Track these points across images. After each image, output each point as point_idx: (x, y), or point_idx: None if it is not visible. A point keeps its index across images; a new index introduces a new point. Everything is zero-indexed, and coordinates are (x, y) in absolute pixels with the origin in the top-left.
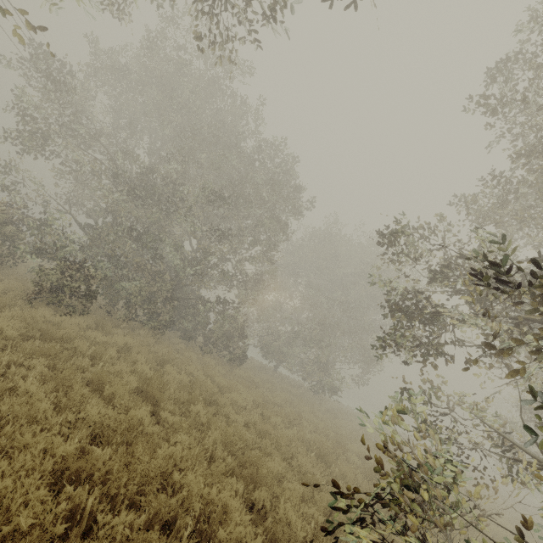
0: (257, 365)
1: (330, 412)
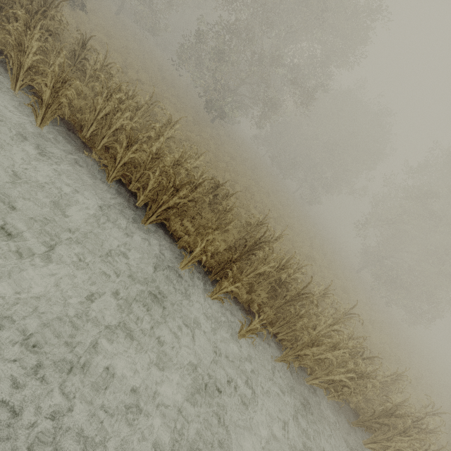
0: None
1: None
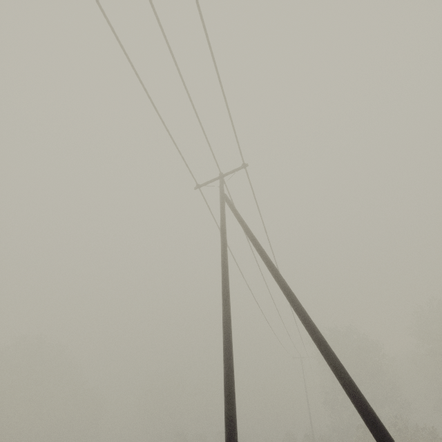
0: None
1: None
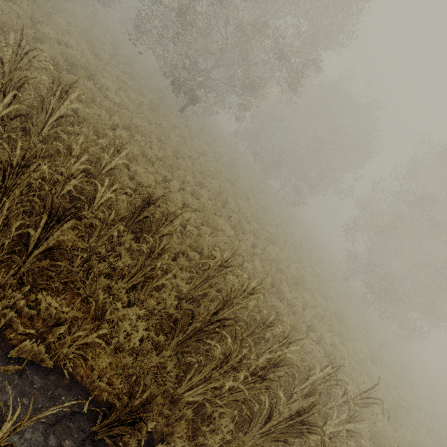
0: None
1: None
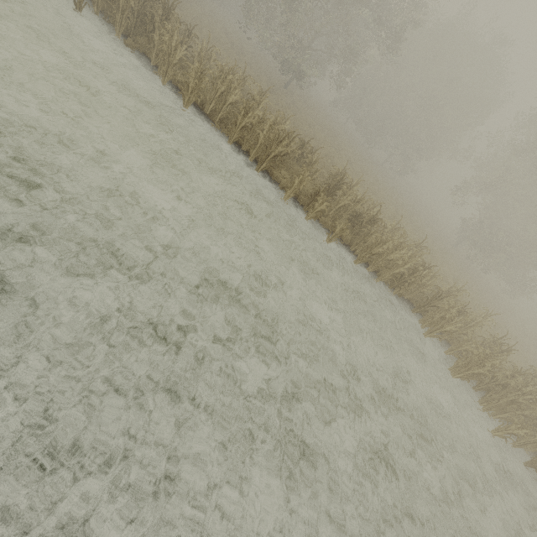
0: None
1: None
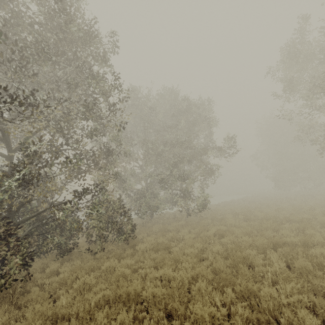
0: (136, 222)
1: (214, 219)
